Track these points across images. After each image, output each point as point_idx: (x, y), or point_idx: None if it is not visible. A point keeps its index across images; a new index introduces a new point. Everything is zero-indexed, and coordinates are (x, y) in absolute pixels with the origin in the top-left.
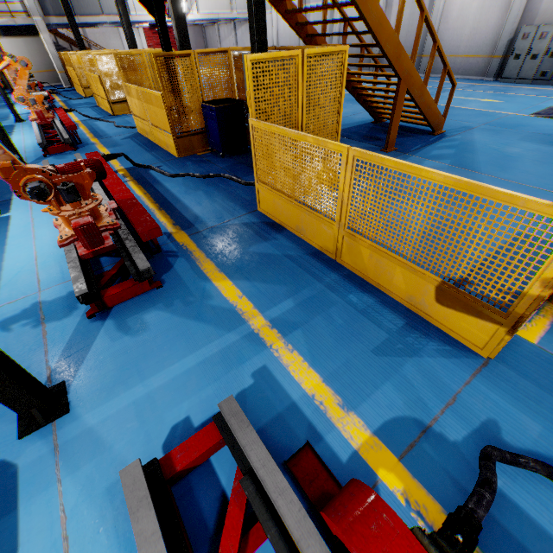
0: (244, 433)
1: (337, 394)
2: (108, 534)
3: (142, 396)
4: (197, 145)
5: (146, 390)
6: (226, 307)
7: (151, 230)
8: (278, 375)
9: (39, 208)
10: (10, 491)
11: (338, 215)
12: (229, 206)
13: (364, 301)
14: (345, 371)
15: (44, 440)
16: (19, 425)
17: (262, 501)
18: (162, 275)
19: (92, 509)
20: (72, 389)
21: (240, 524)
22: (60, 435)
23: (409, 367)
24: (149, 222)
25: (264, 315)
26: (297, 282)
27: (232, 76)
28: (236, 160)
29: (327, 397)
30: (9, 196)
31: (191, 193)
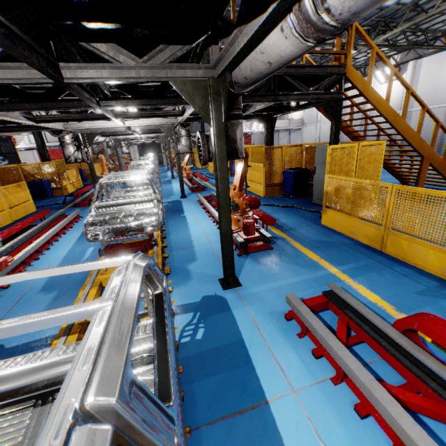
0: (344, 294)
1: (392, 305)
2: (274, 326)
3: (275, 286)
4: (275, 191)
5: (277, 285)
6: (312, 261)
7: (272, 220)
8: (351, 292)
9: (197, 213)
10: (226, 304)
11: (384, 221)
12: (302, 220)
13: (405, 271)
14: (396, 297)
15: (234, 292)
16: (221, 285)
17: (358, 318)
18: (271, 245)
19: (264, 317)
20: (240, 279)
21: (345, 329)
22: (240, 292)
23: (444, 303)
24: (269, 217)
25: (337, 268)
26: (355, 257)
27: (303, 157)
28: (300, 200)
29: (385, 305)
30: (181, 208)
31: (277, 213)
